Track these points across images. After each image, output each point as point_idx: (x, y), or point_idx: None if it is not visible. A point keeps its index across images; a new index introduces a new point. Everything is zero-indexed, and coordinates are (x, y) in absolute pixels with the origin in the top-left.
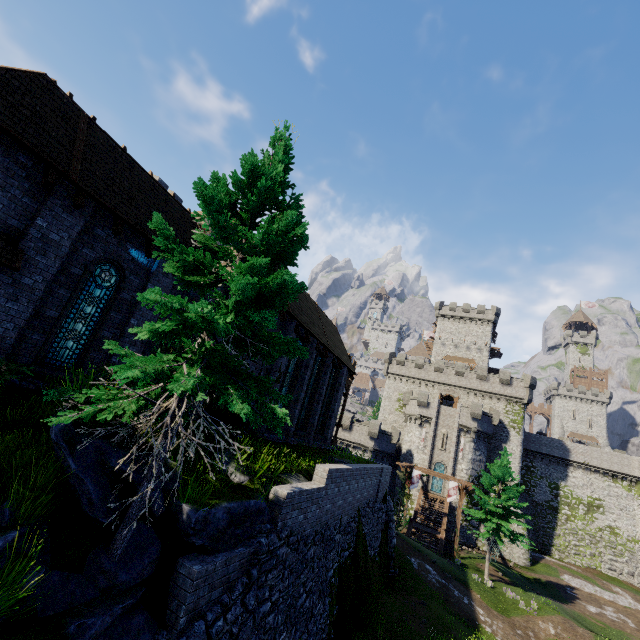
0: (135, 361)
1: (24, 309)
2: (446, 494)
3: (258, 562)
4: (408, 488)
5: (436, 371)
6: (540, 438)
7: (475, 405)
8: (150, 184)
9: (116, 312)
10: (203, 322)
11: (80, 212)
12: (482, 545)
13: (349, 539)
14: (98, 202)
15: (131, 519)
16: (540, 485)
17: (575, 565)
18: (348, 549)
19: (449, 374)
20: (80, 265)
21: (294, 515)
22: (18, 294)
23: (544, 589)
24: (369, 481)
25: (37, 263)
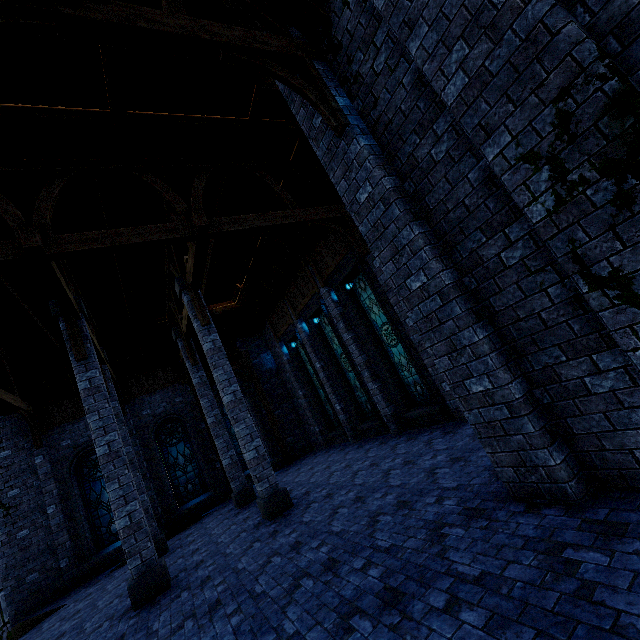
0: None
1: None
2: None
3: None
4: None
5: None
6: None
7: None
8: None
9: None
10: None
11: None
12: None
13: None
14: None
15: None
16: None
17: None
18: None
19: None
20: None
21: None
22: None
23: None
24: None
25: None
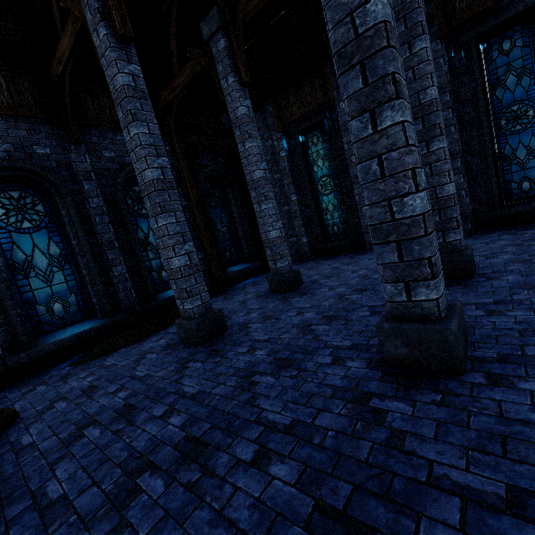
0: None
1: None
2: None
3: None
4: None
5: None
6: None
7: None
8: None
9: None
10: None
11: None
12: None
13: None
14: None
15: None
16: None
17: None
18: None
19: None
20: None
21: None
22: None
23: None
24: None
25: None
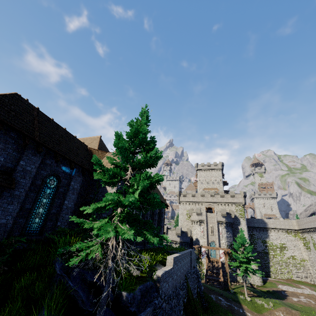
0: (108, 228)
1: (16, 207)
2: (218, 257)
3: (156, 314)
4: (200, 258)
5: (201, 196)
6: (253, 220)
7: (222, 210)
8: (66, 134)
9: (57, 199)
10: (130, 203)
11: (39, 154)
12: (240, 280)
13: (185, 292)
14: (48, 148)
15: (103, 305)
16: (258, 243)
17: (282, 279)
18: (185, 297)
19: (208, 197)
20: (40, 179)
21: (164, 285)
22: (13, 200)
23: (272, 295)
24: (187, 259)
25: (21, 183)
